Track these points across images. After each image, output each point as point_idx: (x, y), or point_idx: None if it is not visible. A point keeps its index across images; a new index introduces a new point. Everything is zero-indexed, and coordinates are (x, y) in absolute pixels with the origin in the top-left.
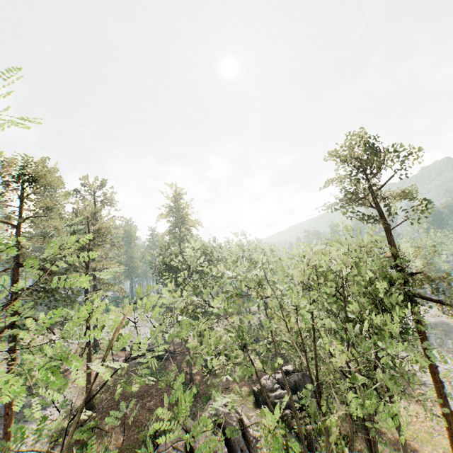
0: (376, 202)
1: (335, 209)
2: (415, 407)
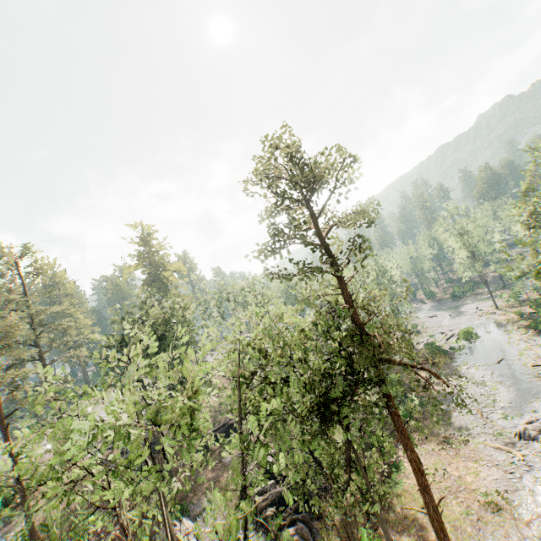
0: (320, 236)
1: (265, 258)
2: (436, 460)
